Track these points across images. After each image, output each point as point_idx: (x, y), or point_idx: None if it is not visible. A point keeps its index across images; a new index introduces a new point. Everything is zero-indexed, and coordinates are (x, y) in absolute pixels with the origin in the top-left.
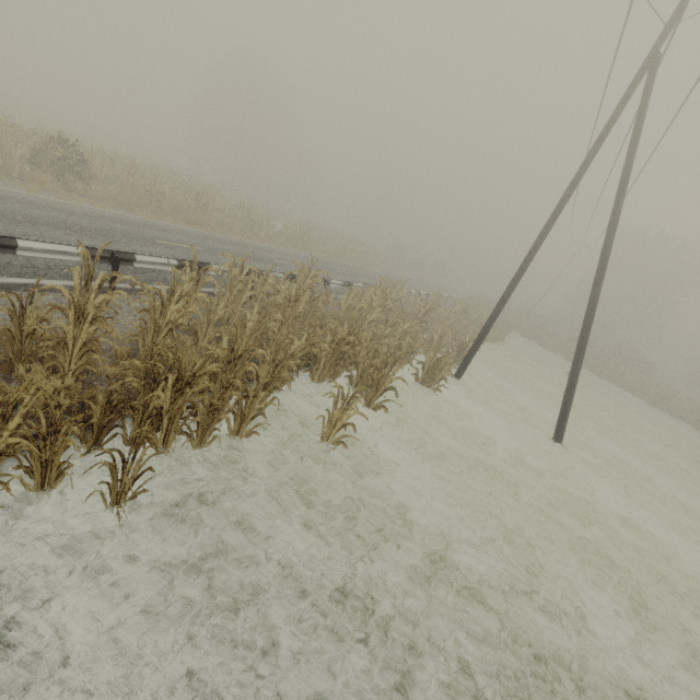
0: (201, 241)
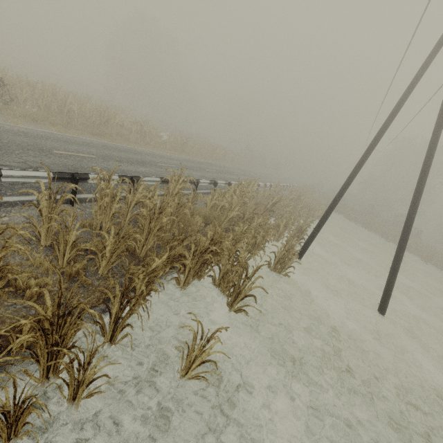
0: (98, 149)
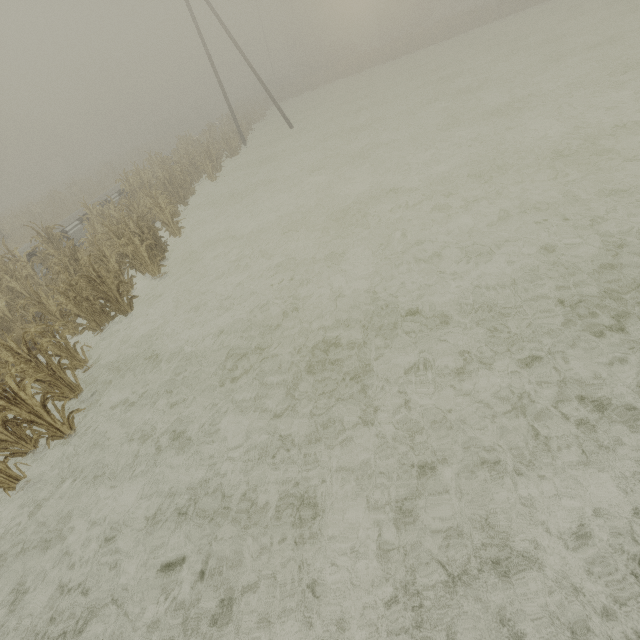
0: None
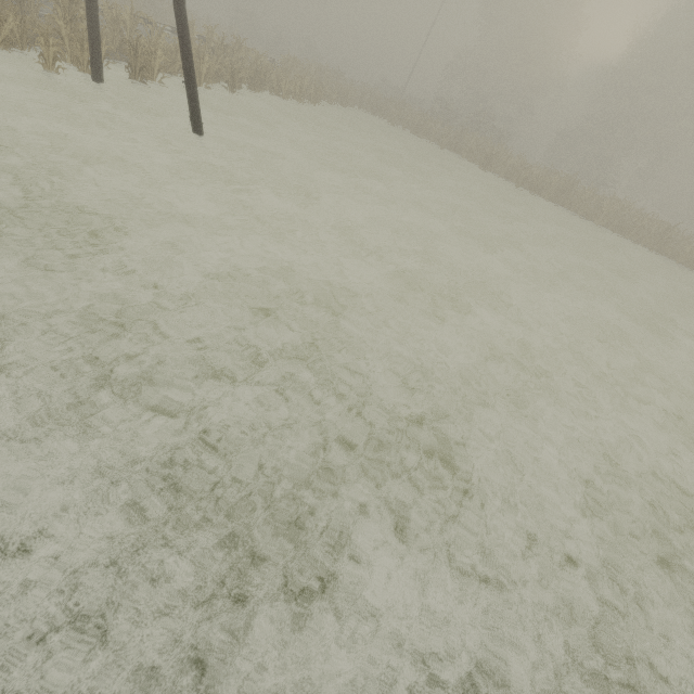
0: None
